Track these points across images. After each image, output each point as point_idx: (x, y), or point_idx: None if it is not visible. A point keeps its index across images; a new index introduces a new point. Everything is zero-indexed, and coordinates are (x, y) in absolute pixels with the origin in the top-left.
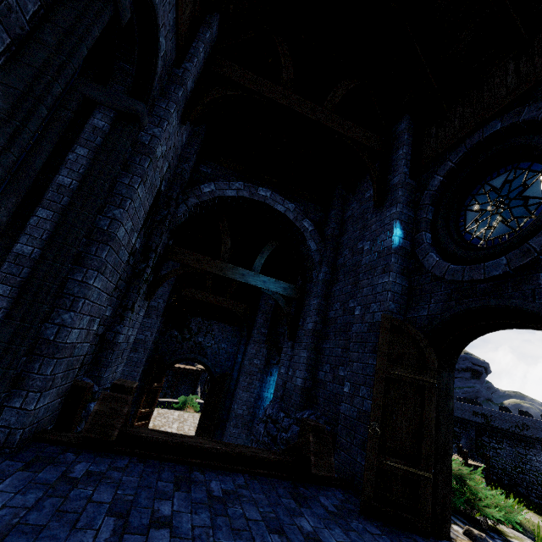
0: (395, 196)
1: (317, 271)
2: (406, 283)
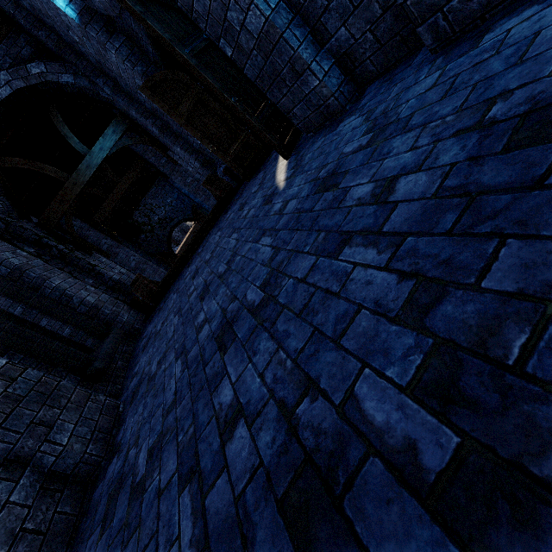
0: None
1: (101, 91)
2: (121, 37)
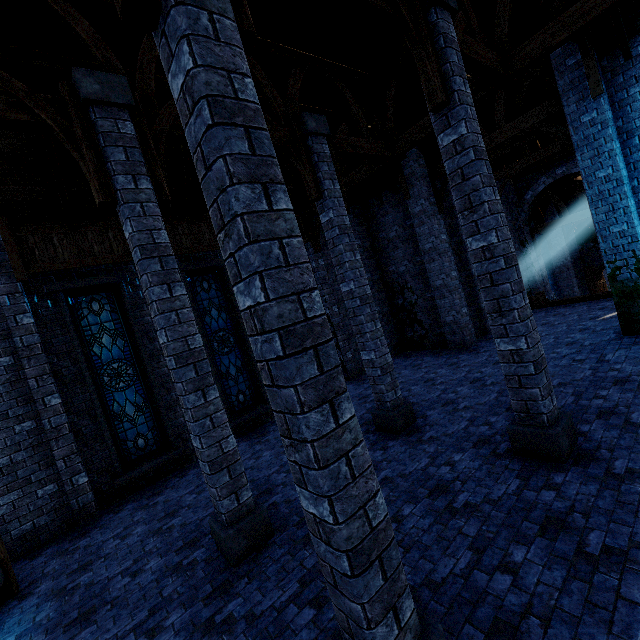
0: None
1: None
2: None
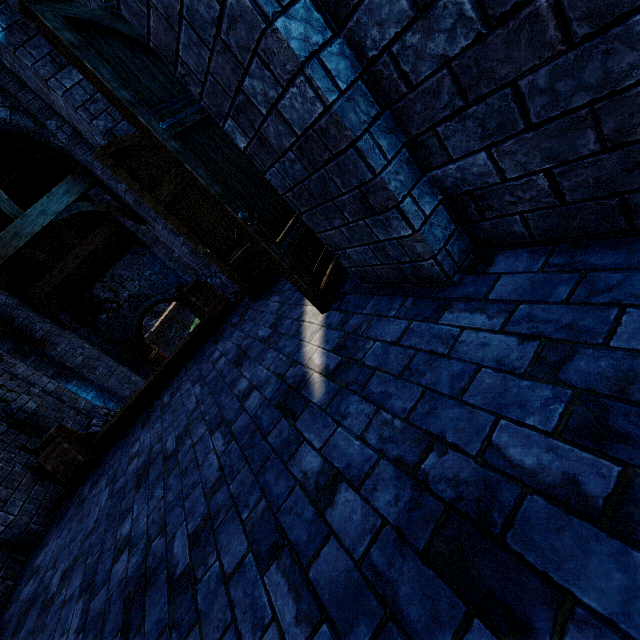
0: None
1: (51, 137)
2: (77, 75)
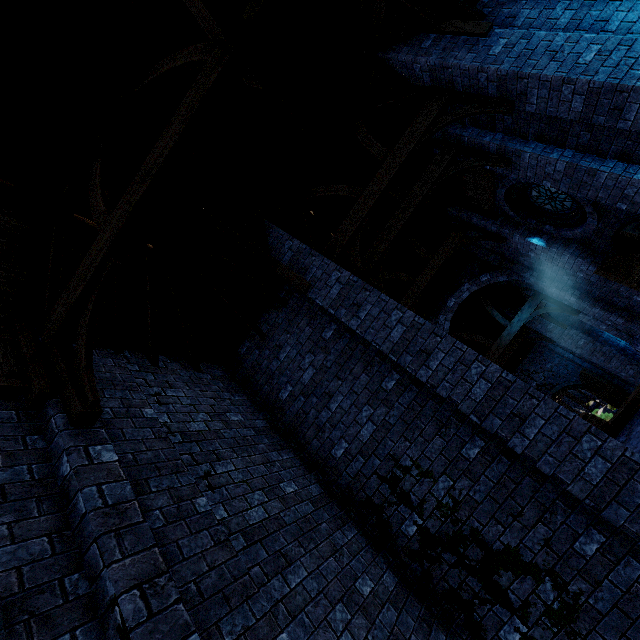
0: (506, 233)
1: (526, 281)
2: (574, 246)
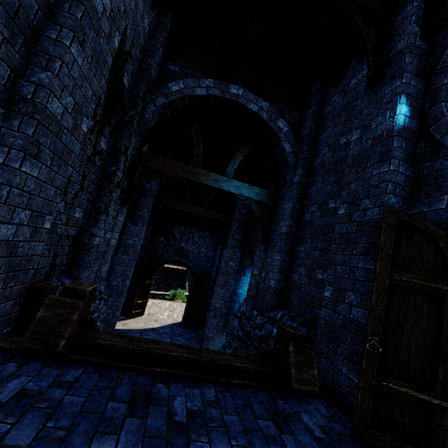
0: (399, 64)
1: (291, 174)
2: (410, 172)
